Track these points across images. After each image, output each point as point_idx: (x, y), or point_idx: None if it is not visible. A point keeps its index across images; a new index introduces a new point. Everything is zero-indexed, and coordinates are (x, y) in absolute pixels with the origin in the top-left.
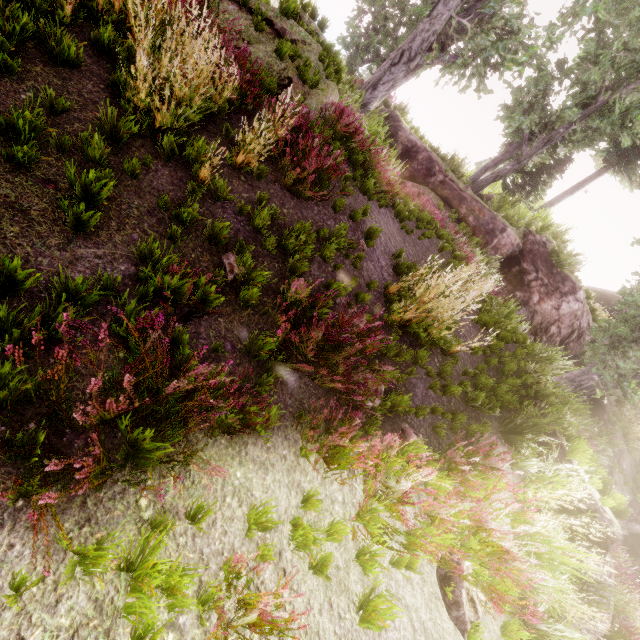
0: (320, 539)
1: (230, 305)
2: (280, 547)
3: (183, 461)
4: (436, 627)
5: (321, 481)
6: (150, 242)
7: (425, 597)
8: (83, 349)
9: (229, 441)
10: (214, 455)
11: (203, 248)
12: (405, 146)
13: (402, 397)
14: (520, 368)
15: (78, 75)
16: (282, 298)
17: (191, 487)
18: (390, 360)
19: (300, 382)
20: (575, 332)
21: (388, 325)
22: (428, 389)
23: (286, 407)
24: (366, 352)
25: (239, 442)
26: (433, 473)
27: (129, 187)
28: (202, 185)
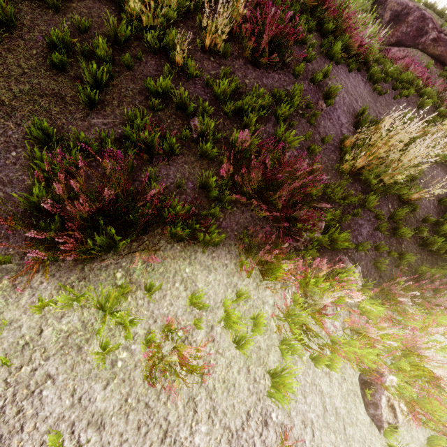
0: (241, 323)
1: (194, 156)
2: (213, 323)
3: (136, 251)
4: (349, 415)
5: (255, 287)
6: (135, 111)
7: (342, 391)
8: (91, 181)
9: (183, 248)
10: (170, 255)
11: (176, 115)
12: (394, 11)
13: (343, 233)
14: None
15: (98, 3)
16: (237, 151)
17: (151, 272)
18: (337, 203)
19: (246, 214)
20: None
21: (339, 174)
22: (375, 230)
23: (232, 231)
24: (301, 190)
25: (190, 250)
26: (361, 297)
27: (127, 76)
28: (176, 67)
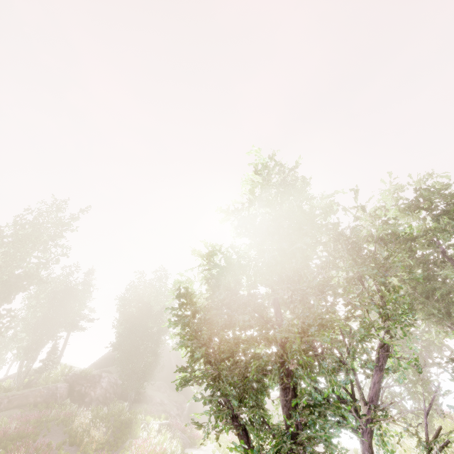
0: None
1: None
2: None
3: None
4: None
5: None
6: None
7: None
8: None
9: None
10: None
11: None
12: None
13: None
14: (120, 421)
15: None
16: None
17: None
18: None
19: None
20: (114, 386)
21: None
22: (115, 452)
23: None
24: None
25: None
26: None
27: None
28: None
